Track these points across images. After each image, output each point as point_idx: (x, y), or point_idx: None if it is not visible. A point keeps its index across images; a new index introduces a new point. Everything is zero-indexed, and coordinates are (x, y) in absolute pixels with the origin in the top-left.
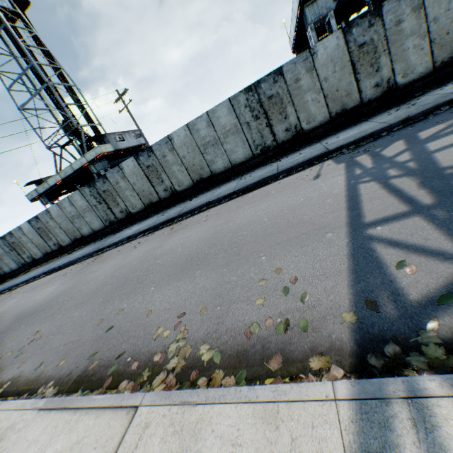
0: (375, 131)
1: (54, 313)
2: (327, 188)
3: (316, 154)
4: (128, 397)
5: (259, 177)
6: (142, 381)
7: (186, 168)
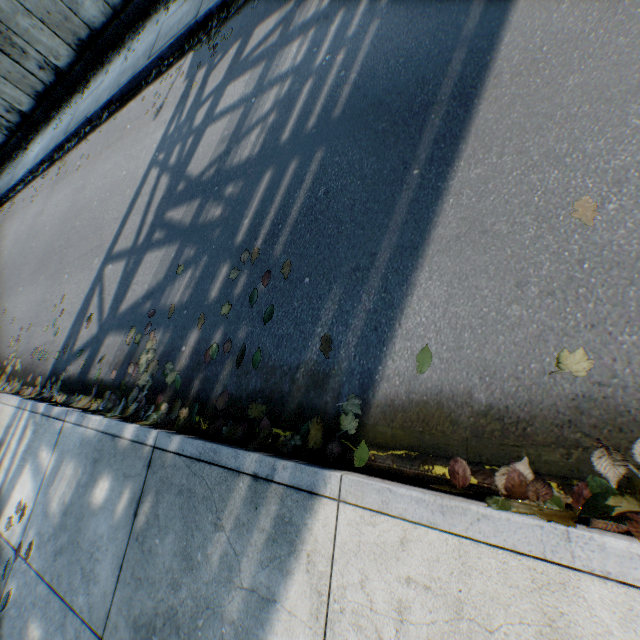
0: None
1: None
2: (143, 158)
3: (185, 27)
4: None
5: (134, 67)
6: None
7: (43, 23)
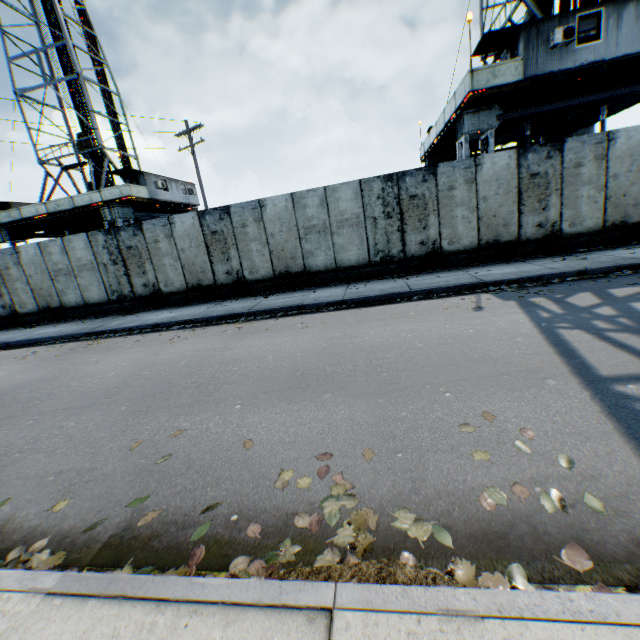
0: (545, 274)
1: (12, 416)
2: (506, 325)
3: (466, 282)
4: (295, 588)
5: (382, 290)
6: (287, 562)
7: (270, 251)
